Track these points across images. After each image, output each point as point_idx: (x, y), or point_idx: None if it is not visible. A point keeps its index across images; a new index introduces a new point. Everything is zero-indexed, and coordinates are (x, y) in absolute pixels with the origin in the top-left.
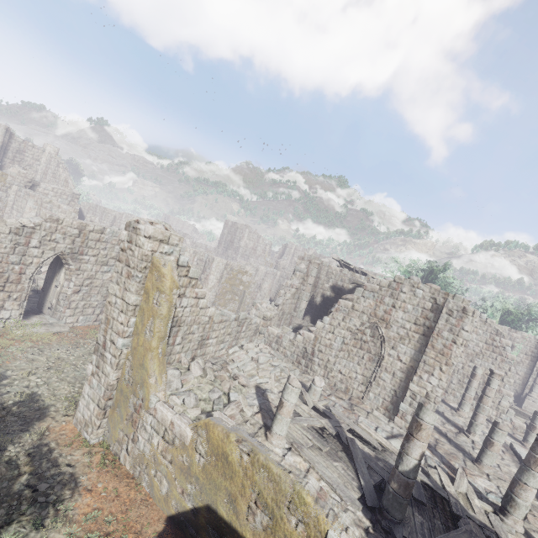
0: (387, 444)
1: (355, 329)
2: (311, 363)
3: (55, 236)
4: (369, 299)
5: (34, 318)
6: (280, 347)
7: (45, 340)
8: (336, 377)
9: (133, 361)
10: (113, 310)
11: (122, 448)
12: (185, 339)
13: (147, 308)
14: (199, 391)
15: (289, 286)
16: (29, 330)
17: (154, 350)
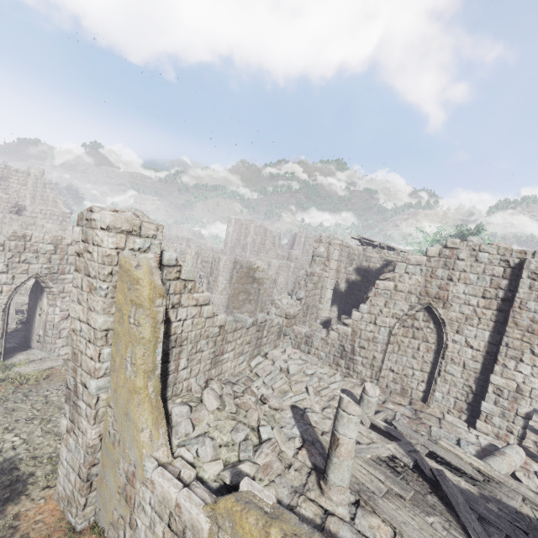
0: (487, 469)
1: (402, 314)
2: (352, 363)
3: (24, 256)
4: (415, 275)
5: (19, 355)
6: (311, 348)
7: (31, 382)
8: (387, 376)
9: (115, 410)
10: (78, 341)
11: (118, 535)
12: (192, 360)
13: (123, 331)
14: (217, 432)
15: (309, 275)
16: (13, 372)
17: (140, 391)
